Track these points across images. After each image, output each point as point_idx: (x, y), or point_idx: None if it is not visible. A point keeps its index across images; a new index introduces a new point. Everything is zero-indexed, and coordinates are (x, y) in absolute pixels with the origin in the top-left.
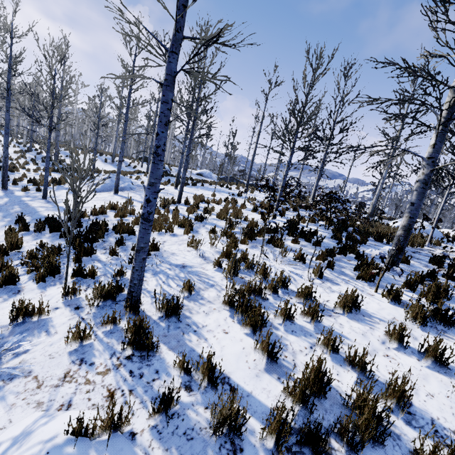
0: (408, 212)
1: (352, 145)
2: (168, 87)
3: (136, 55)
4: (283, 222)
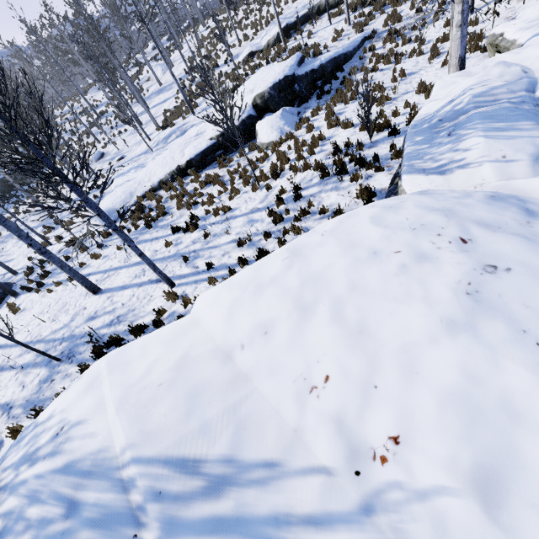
0: None
1: None
2: None
3: None
4: (241, 16)
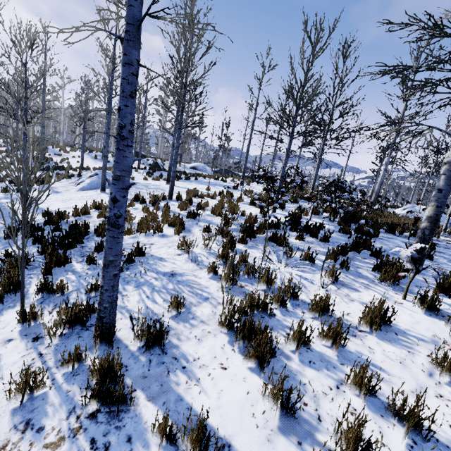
0: (434, 200)
1: (353, 129)
2: (130, 42)
3: (116, 38)
4: (284, 215)
